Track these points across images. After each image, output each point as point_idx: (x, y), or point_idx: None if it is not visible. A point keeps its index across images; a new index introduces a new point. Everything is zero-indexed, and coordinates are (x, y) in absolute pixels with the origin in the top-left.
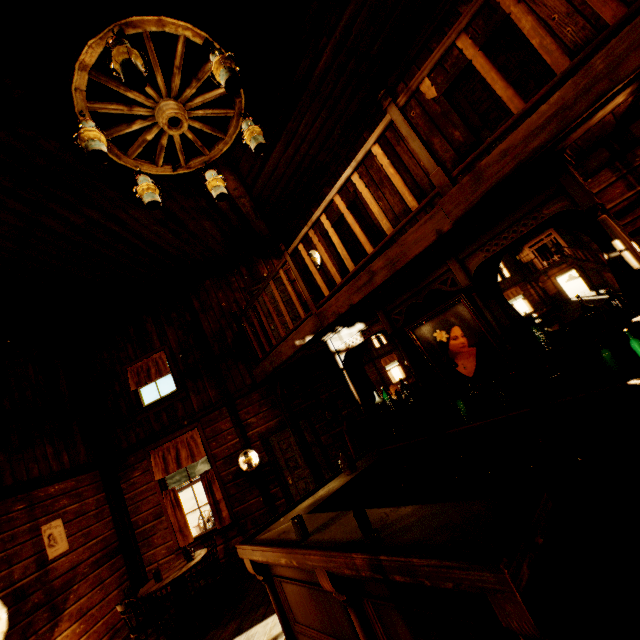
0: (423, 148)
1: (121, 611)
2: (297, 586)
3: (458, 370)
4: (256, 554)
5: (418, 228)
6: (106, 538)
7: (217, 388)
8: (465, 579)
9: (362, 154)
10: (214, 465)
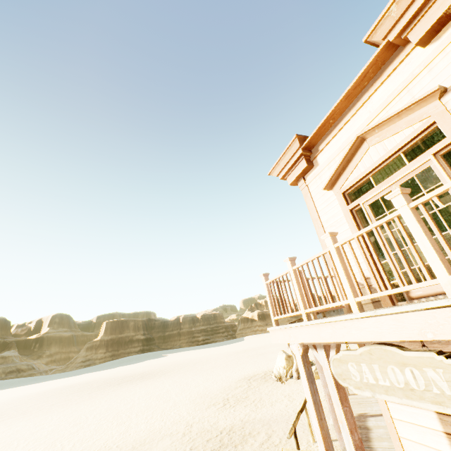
0: None
1: None
2: None
3: None
4: None
5: None
6: None
7: None
8: None
9: None
10: None
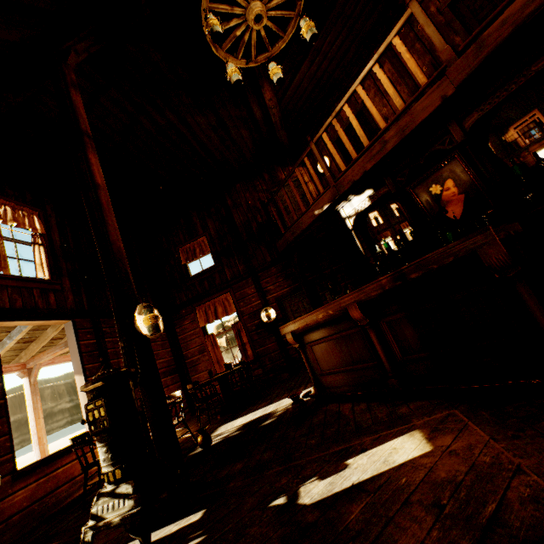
0: (436, 32)
1: (189, 390)
2: (325, 343)
3: (447, 216)
4: (297, 324)
5: (426, 98)
6: (168, 361)
7: (244, 264)
8: (462, 249)
9: (384, 47)
10: (242, 319)
